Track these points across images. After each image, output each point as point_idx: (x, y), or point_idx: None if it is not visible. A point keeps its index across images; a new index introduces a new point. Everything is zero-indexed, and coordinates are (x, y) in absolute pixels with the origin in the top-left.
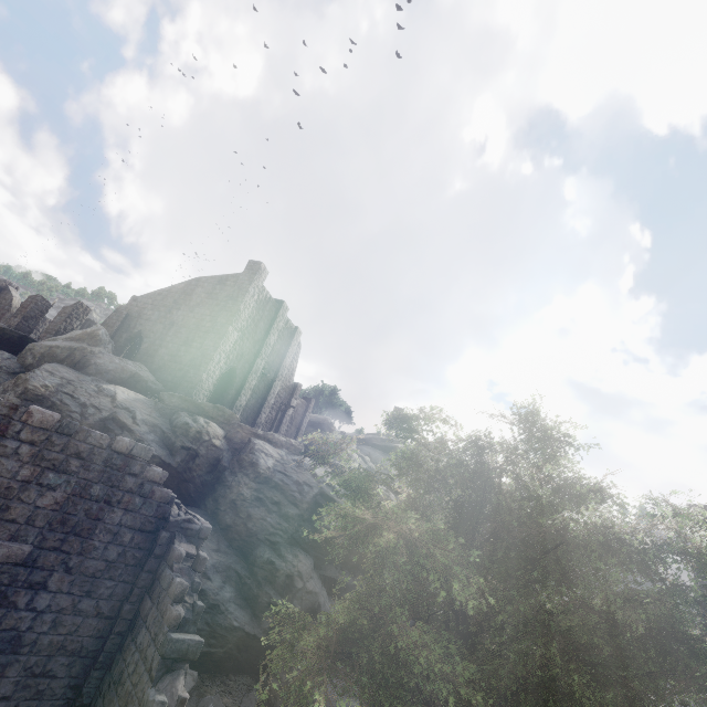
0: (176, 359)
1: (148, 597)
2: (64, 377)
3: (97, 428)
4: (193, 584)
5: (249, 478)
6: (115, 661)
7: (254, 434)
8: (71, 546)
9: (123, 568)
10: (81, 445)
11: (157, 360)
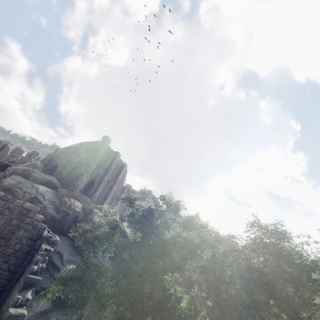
0: (69, 175)
1: (28, 264)
2: (19, 180)
3: (28, 201)
4: (44, 259)
5: (88, 225)
6: (12, 288)
7: (95, 207)
8: (1, 242)
9: (21, 253)
10: (10, 205)
11: (62, 175)
